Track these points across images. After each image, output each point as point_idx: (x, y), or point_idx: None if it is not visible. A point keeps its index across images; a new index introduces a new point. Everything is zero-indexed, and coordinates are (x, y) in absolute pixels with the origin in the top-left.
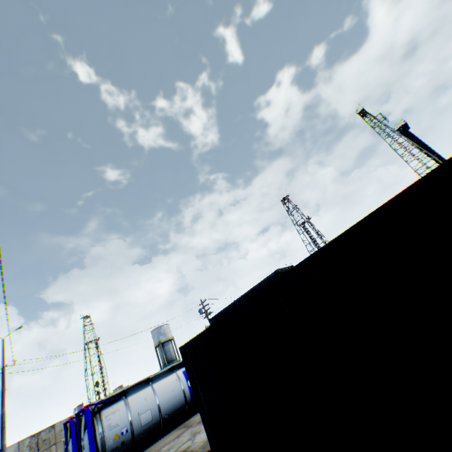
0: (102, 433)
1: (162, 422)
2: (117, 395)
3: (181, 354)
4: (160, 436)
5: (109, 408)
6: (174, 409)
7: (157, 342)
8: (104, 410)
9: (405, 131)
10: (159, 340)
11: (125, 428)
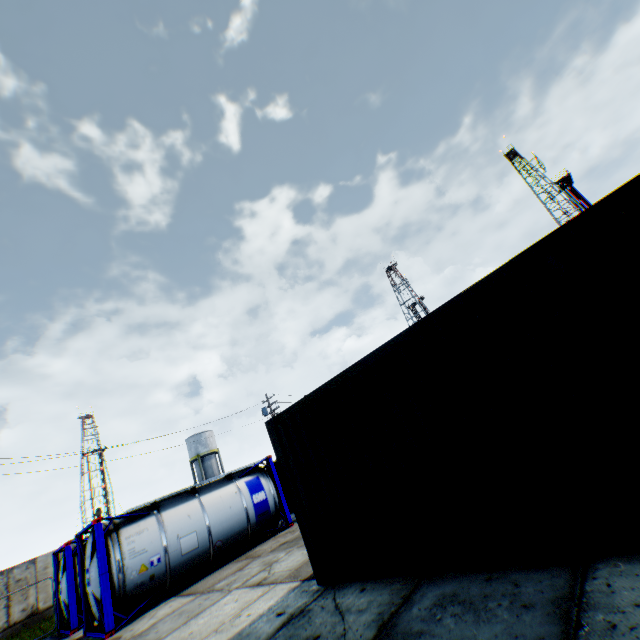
0: (121, 561)
1: (212, 552)
2: (145, 509)
3: (270, 432)
4: (208, 572)
5: (132, 526)
6: (231, 534)
7: (194, 455)
8: (124, 529)
9: (567, 185)
10: (198, 453)
11: (156, 556)
